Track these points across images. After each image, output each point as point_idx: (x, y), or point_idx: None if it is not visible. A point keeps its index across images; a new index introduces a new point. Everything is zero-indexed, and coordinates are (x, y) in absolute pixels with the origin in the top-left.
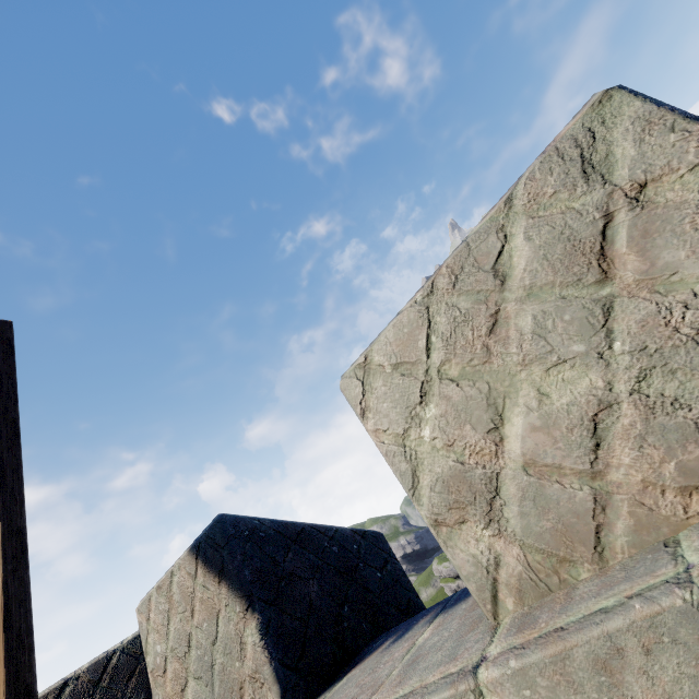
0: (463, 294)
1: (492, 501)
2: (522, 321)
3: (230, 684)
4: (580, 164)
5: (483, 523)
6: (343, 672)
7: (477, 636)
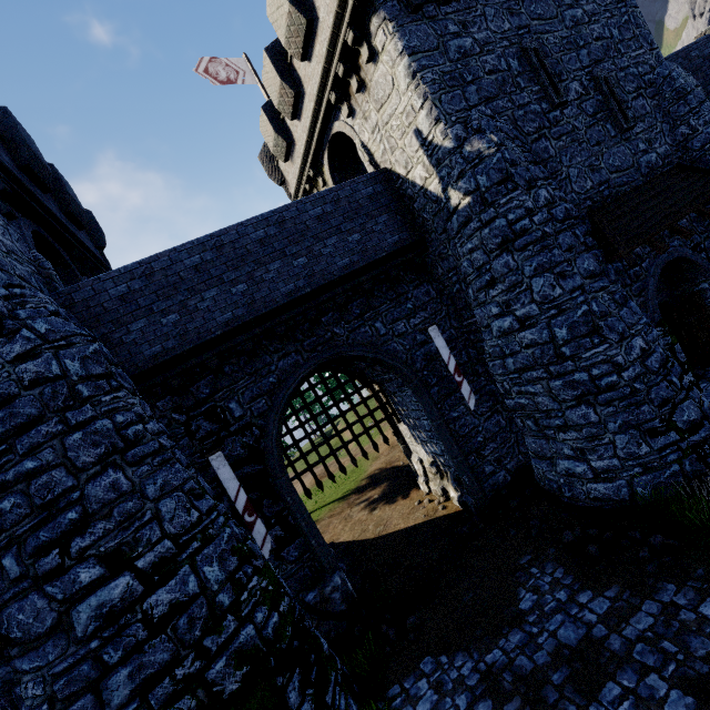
0: None
1: None
2: None
3: None
4: None
5: None
6: None
7: None
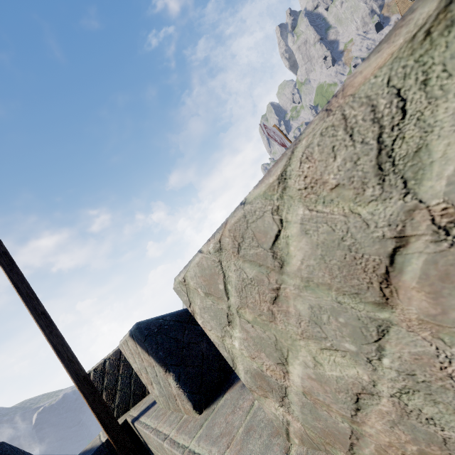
0: (247, 262)
1: (283, 398)
2: (300, 306)
3: (170, 393)
4: (375, 153)
5: (278, 404)
6: (225, 386)
7: (277, 450)
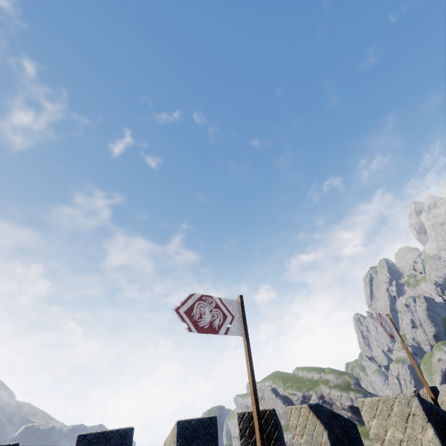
0: (385, 406)
1: (382, 442)
2: (393, 418)
3: (318, 441)
4: (407, 402)
5: (380, 444)
6: None
7: None
